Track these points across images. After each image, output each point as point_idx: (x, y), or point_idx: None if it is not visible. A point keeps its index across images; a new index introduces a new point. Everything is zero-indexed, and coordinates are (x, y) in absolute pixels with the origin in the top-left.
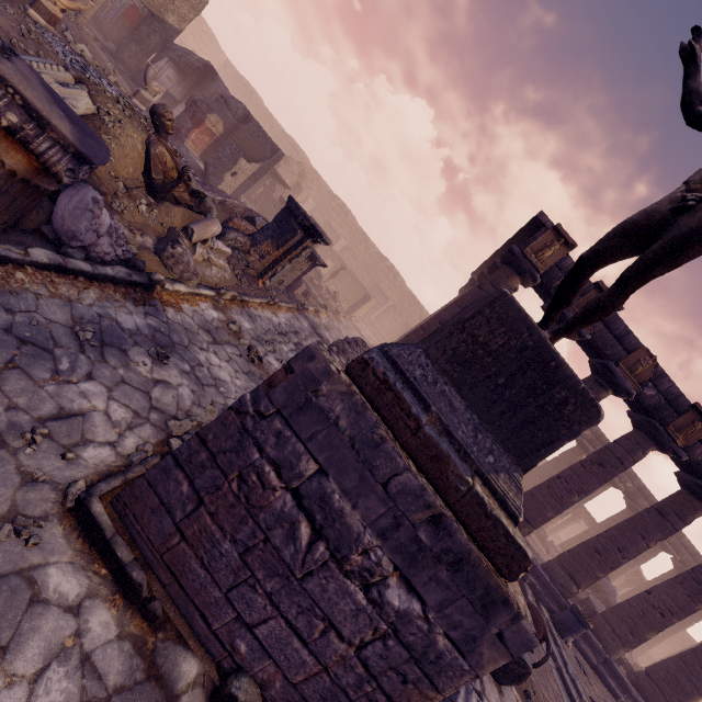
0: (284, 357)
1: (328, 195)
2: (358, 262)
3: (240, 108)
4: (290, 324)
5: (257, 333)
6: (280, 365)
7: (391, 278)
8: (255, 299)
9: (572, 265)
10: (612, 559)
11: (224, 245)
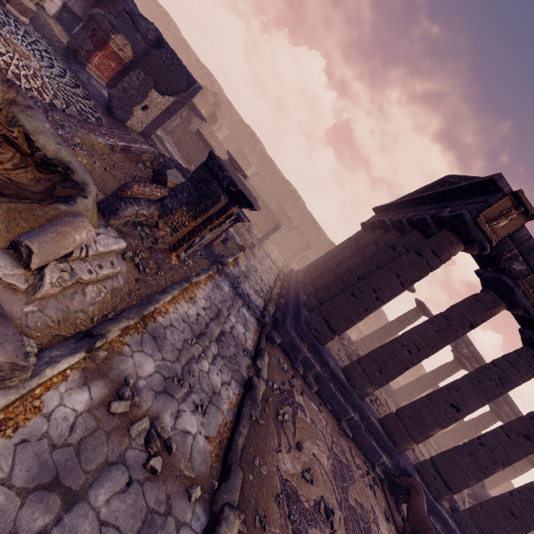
0: (205, 387)
1: (240, 124)
2: (266, 187)
3: (151, 29)
4: (210, 303)
5: (164, 372)
6: (199, 420)
7: (293, 200)
8: (163, 299)
9: (526, 237)
10: (529, 525)
11: (112, 237)
